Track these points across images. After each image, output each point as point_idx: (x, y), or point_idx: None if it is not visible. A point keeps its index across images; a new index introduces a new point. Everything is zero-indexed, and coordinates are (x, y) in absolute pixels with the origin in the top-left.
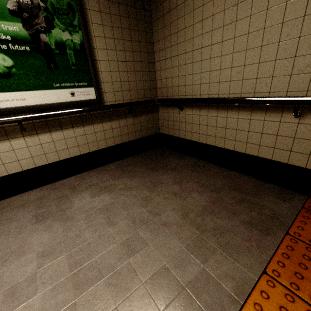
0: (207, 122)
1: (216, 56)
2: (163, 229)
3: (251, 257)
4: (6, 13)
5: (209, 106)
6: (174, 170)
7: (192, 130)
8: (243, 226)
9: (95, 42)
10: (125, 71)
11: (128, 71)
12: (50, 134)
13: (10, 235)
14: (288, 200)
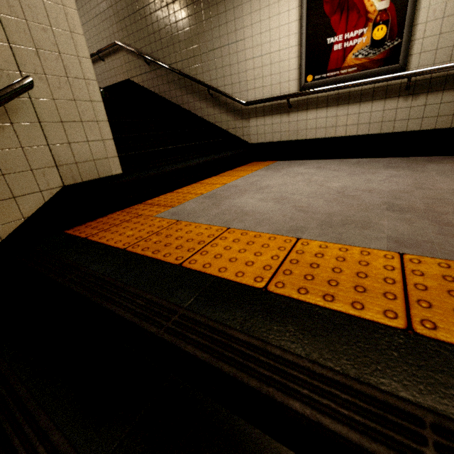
0: None
1: None
2: None
3: None
4: None
5: None
6: None
7: None
8: None
9: None
10: None
11: None
12: None
13: None
14: None
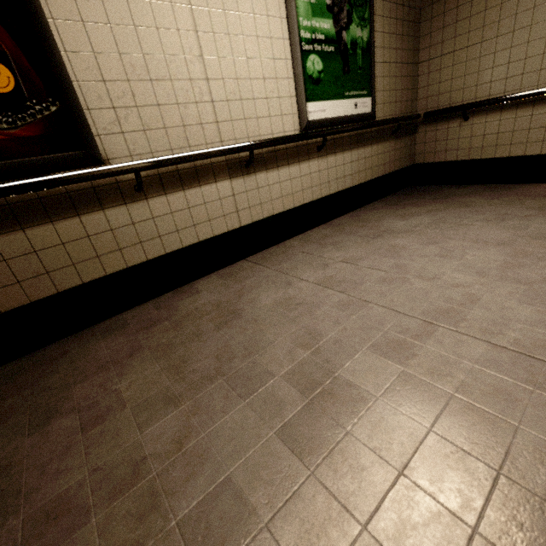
0: (513, 127)
1: (538, 38)
2: (529, 218)
3: None
4: (324, 9)
5: (519, 105)
6: (469, 194)
7: (482, 145)
8: None
9: (376, 38)
10: (394, 77)
11: (396, 76)
12: (334, 156)
13: (363, 246)
14: None
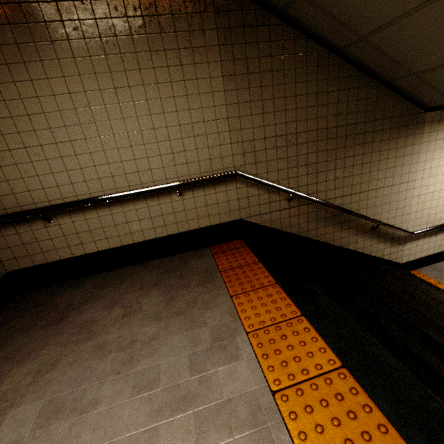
0: (101, 224)
1: (83, 152)
2: (154, 343)
3: (220, 297)
4: None
5: (96, 206)
6: (90, 300)
7: (81, 242)
8: (200, 287)
9: None
10: None
11: None
12: None
13: None
14: (204, 255)
